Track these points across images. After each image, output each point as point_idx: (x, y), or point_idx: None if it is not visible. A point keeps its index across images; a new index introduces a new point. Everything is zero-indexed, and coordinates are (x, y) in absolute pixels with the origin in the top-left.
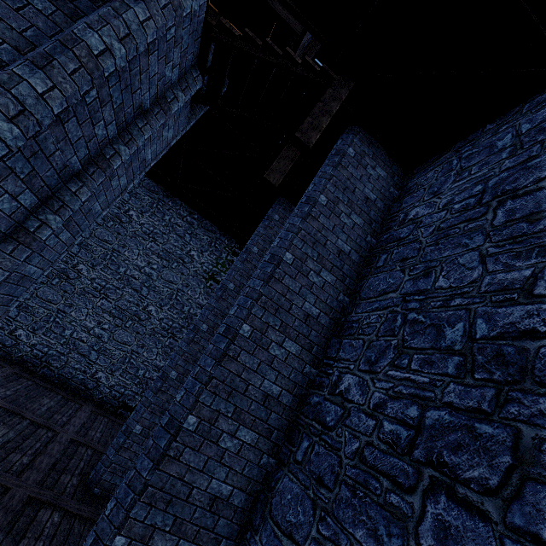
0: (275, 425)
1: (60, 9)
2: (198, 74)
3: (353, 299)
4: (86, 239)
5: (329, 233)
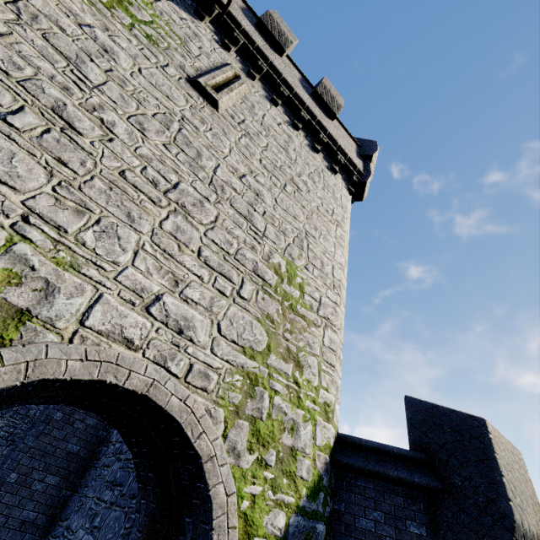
0: (74, 470)
1: None
2: None
3: None
4: None
5: None
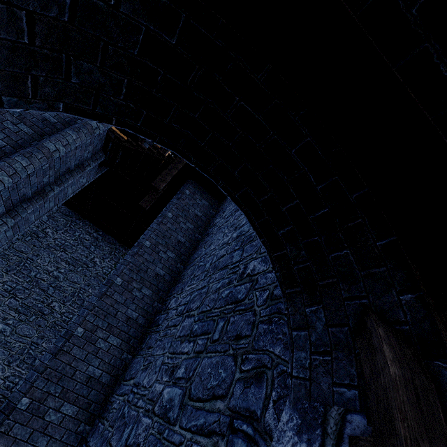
0: (133, 335)
1: (36, 132)
2: (103, 154)
3: (185, 266)
4: (5, 250)
5: (173, 232)
